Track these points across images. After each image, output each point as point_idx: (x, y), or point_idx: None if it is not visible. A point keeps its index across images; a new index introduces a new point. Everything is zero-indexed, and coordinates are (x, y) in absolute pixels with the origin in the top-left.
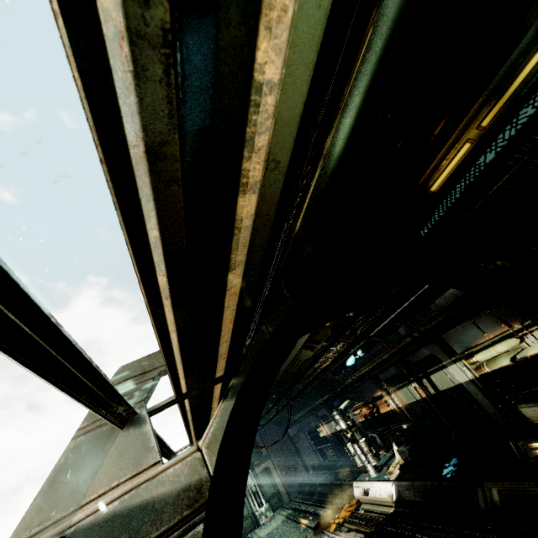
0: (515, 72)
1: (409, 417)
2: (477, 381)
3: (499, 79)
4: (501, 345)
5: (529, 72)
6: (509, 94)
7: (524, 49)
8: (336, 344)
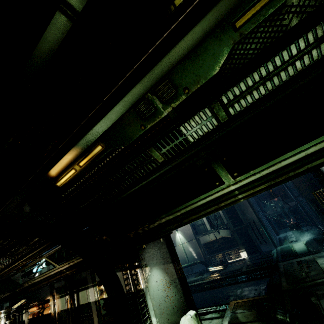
0: (92, 148)
1: (57, 321)
2: (98, 302)
3: (83, 147)
4: None
5: (98, 152)
6: (91, 157)
7: (93, 140)
8: (4, 258)
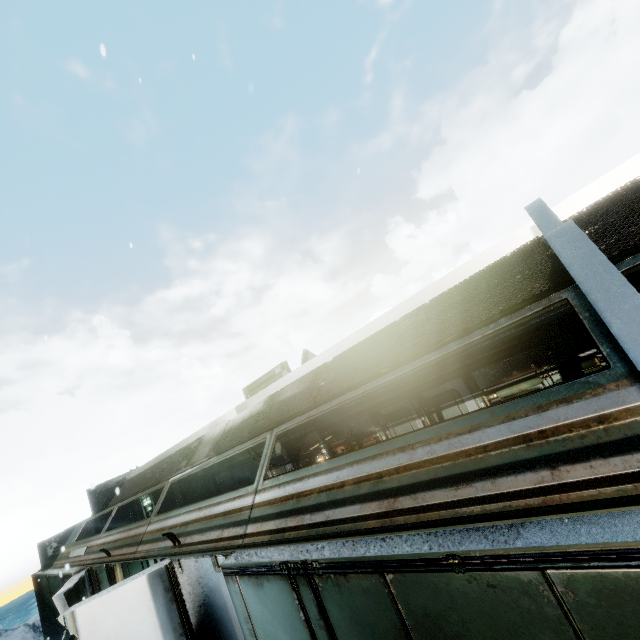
0: None
1: None
2: None
3: None
4: (525, 383)
5: None
6: None
7: None
8: None
